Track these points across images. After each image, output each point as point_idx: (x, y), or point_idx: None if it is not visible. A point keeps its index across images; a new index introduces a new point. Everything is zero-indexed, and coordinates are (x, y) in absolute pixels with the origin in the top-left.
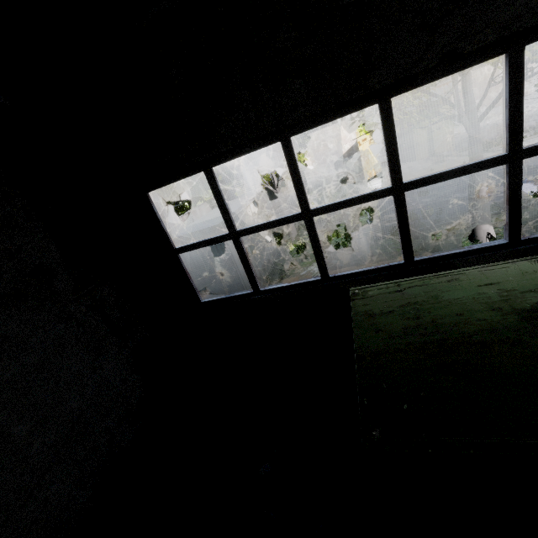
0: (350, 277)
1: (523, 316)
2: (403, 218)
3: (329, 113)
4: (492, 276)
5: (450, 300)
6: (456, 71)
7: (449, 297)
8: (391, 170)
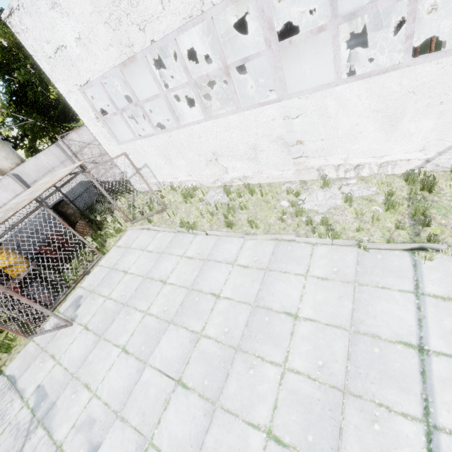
0: None
1: None
2: None
3: None
4: None
5: None
6: None
7: None
8: None
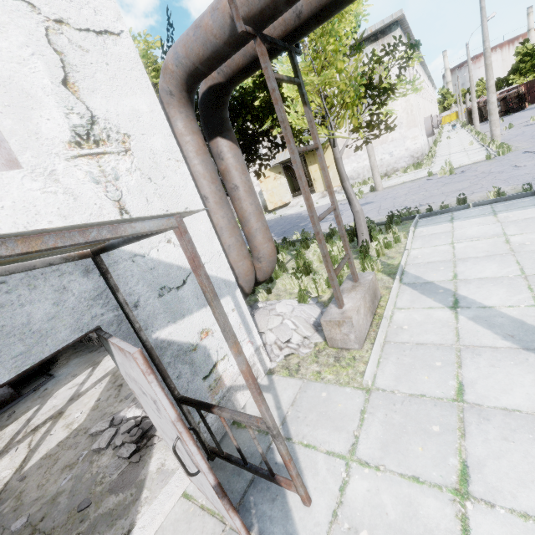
0: None
1: None
2: None
3: None
4: None
5: None
6: None
7: None
8: None
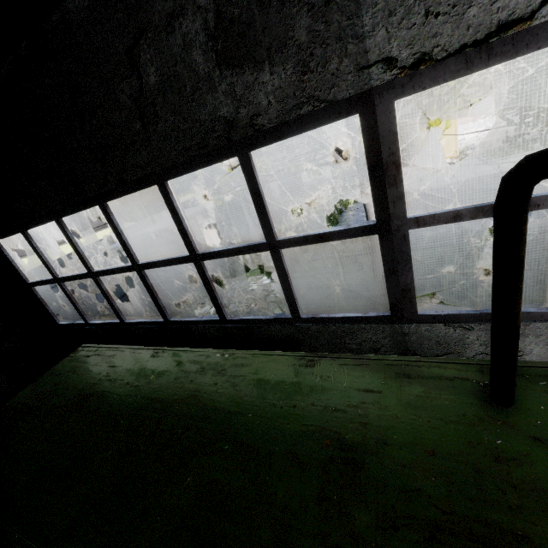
0: (137, 325)
1: (77, 400)
2: (149, 288)
3: (74, 206)
4: (124, 360)
5: (85, 374)
6: (133, 191)
7: (89, 371)
8: (126, 253)
